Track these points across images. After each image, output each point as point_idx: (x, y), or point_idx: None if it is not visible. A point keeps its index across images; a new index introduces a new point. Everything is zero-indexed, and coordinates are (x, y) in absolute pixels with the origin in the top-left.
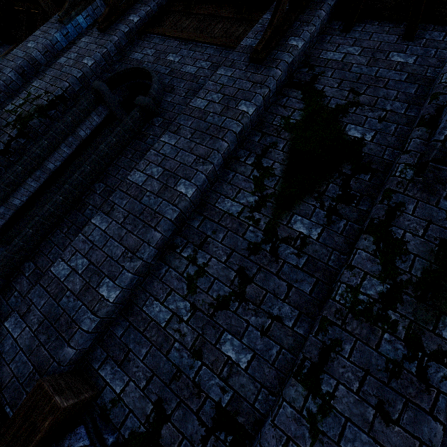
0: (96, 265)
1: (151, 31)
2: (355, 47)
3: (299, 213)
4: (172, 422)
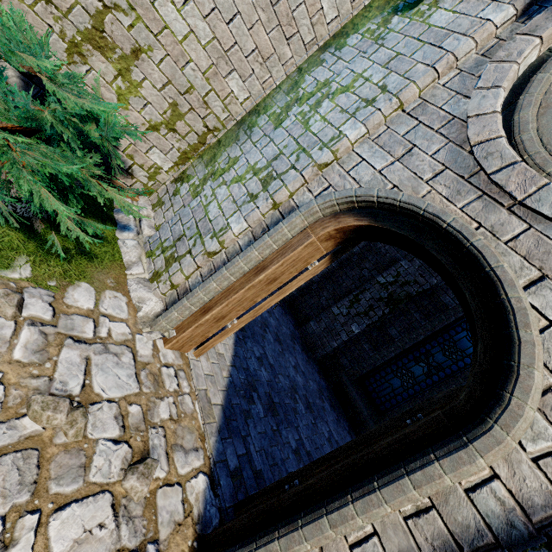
0: None
1: None
2: None
3: None
4: None
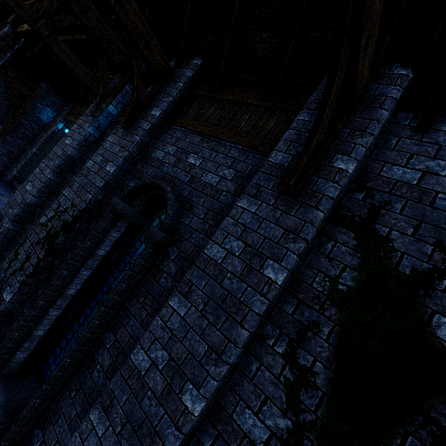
0: None
1: (173, 123)
2: (440, 161)
3: None
4: None
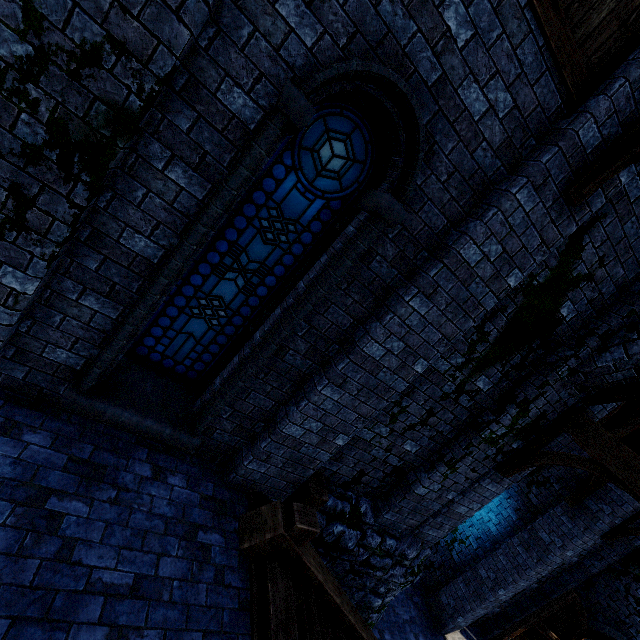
0: (330, 427)
1: None
2: None
3: (486, 374)
4: (368, 475)
